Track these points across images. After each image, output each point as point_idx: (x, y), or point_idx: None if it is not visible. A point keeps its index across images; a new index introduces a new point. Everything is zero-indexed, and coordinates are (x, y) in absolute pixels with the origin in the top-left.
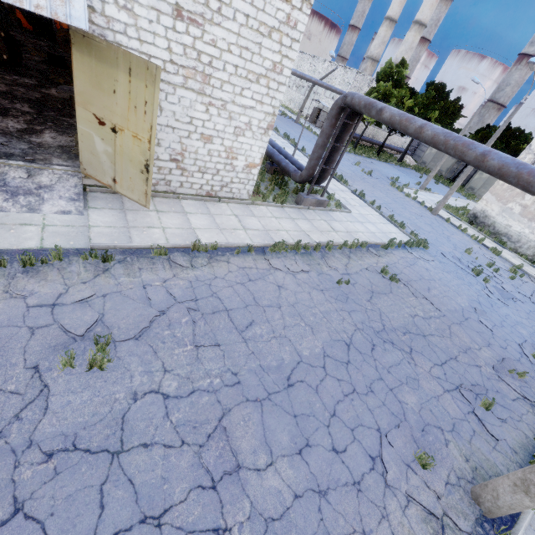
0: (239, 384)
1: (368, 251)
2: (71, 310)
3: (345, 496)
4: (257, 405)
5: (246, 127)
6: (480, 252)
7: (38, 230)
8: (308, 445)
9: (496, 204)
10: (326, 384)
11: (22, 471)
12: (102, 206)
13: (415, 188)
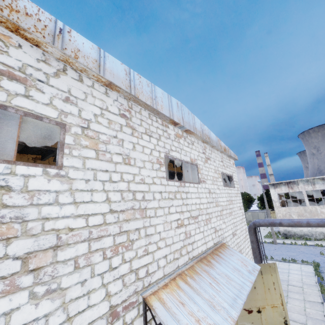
0: None
1: None
2: None
3: None
4: None
5: None
6: (319, 250)
7: None
8: None
9: None
10: None
11: None
12: None
13: None
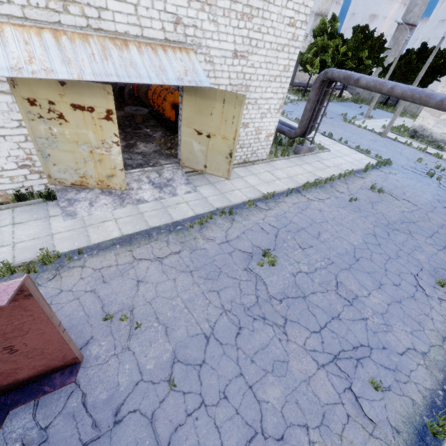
0: (334, 263)
1: (355, 176)
2: (236, 242)
3: (410, 302)
4: (348, 271)
5: (267, 111)
6: (426, 159)
7: (186, 205)
8: (381, 284)
9: (430, 118)
10: (374, 257)
11: (275, 307)
12: (200, 184)
13: (361, 118)
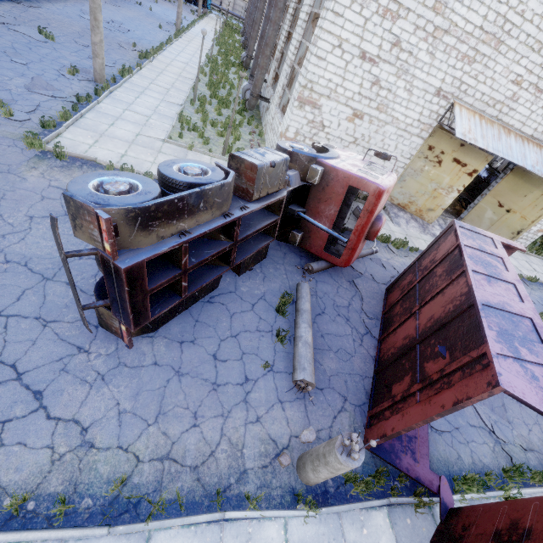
0: None
1: None
2: None
3: None
4: None
5: None
6: None
7: None
8: None
9: None
10: None
11: None
12: None
13: None
